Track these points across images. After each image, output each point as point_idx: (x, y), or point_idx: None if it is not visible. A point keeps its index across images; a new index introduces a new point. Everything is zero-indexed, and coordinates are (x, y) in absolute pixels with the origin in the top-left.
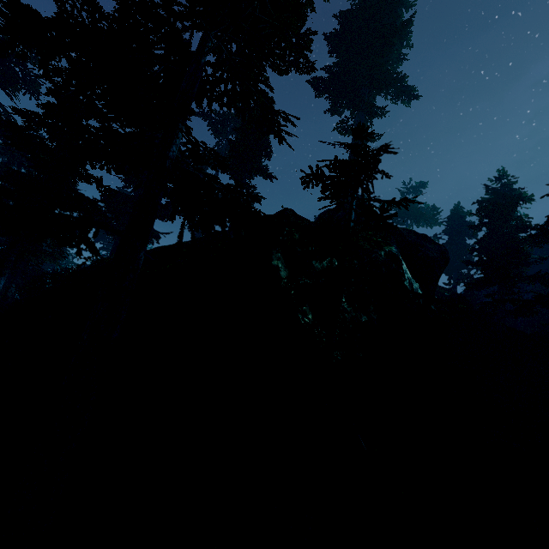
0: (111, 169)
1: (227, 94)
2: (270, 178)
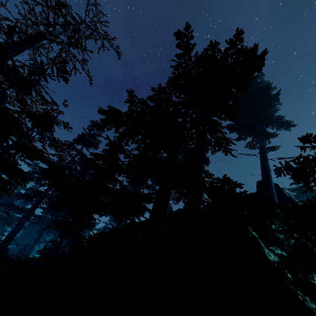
0: (123, 176)
1: (196, 134)
2: (210, 176)
